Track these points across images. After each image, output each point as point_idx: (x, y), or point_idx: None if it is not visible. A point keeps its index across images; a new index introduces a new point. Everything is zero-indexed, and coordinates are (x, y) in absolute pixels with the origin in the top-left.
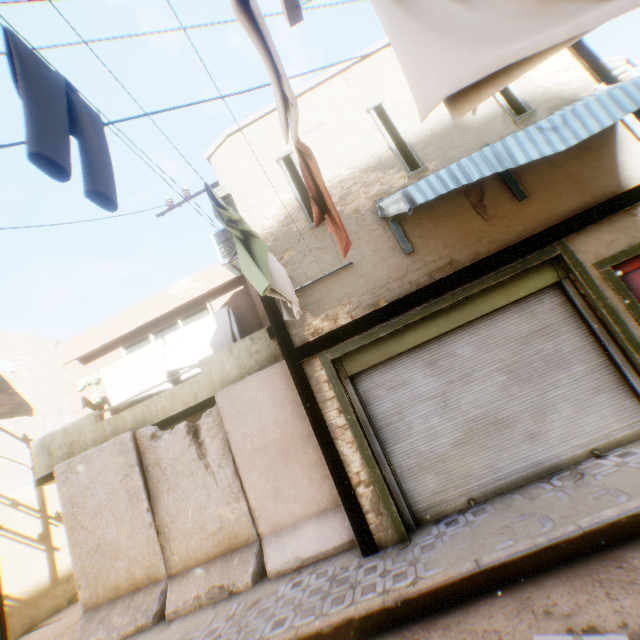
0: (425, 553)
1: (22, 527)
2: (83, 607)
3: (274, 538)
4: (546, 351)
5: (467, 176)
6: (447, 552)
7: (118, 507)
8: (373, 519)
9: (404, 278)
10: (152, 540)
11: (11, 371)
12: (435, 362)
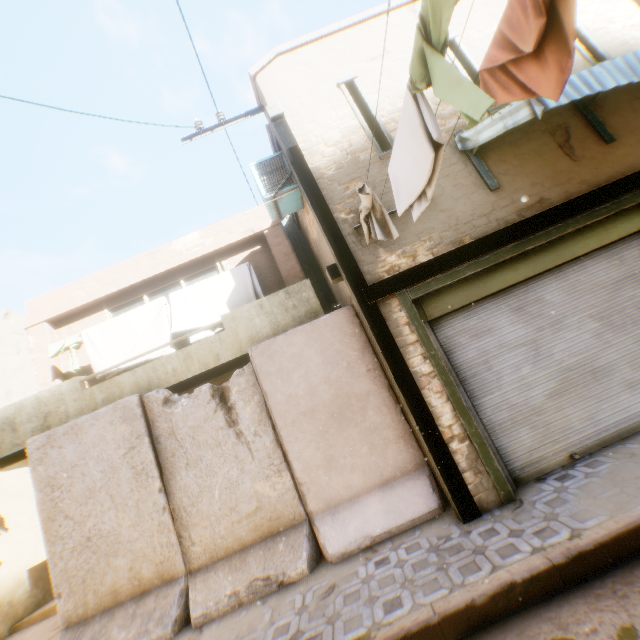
0: (558, 507)
1: None
2: (63, 623)
3: (329, 516)
4: (637, 298)
5: (599, 84)
6: (592, 502)
7: (119, 488)
8: (471, 479)
9: (490, 215)
10: (166, 528)
11: None
12: (522, 308)
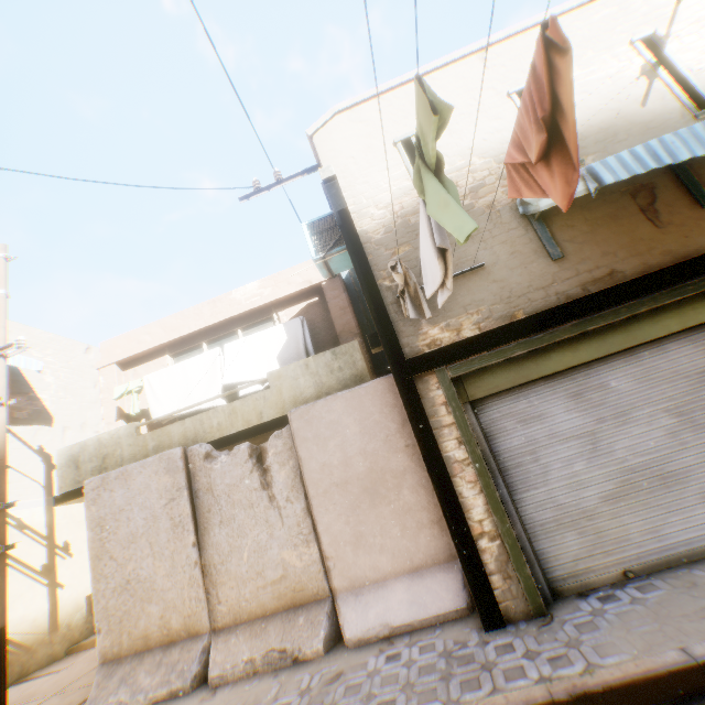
0: (586, 633)
1: (25, 554)
2: (100, 658)
3: (352, 596)
4: None
5: (671, 155)
6: (623, 635)
7: (157, 537)
8: (499, 583)
9: (549, 288)
10: (196, 583)
11: (34, 372)
12: (581, 394)
